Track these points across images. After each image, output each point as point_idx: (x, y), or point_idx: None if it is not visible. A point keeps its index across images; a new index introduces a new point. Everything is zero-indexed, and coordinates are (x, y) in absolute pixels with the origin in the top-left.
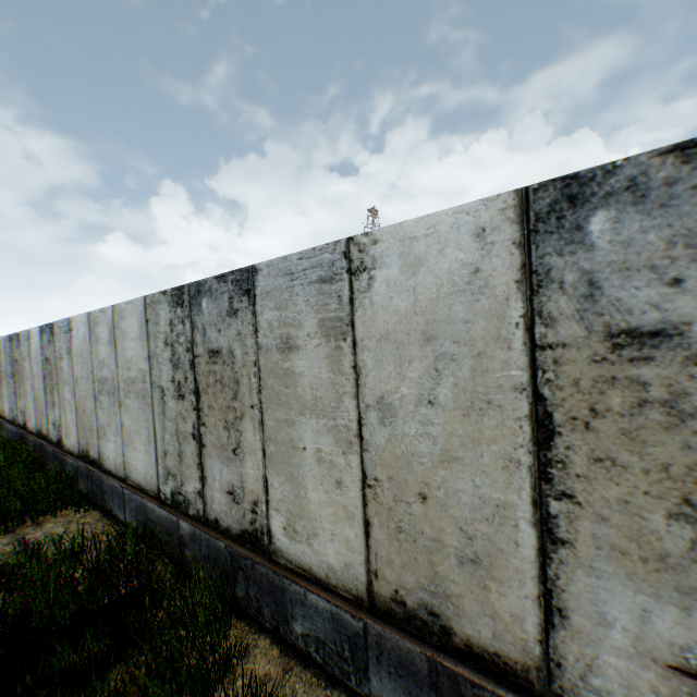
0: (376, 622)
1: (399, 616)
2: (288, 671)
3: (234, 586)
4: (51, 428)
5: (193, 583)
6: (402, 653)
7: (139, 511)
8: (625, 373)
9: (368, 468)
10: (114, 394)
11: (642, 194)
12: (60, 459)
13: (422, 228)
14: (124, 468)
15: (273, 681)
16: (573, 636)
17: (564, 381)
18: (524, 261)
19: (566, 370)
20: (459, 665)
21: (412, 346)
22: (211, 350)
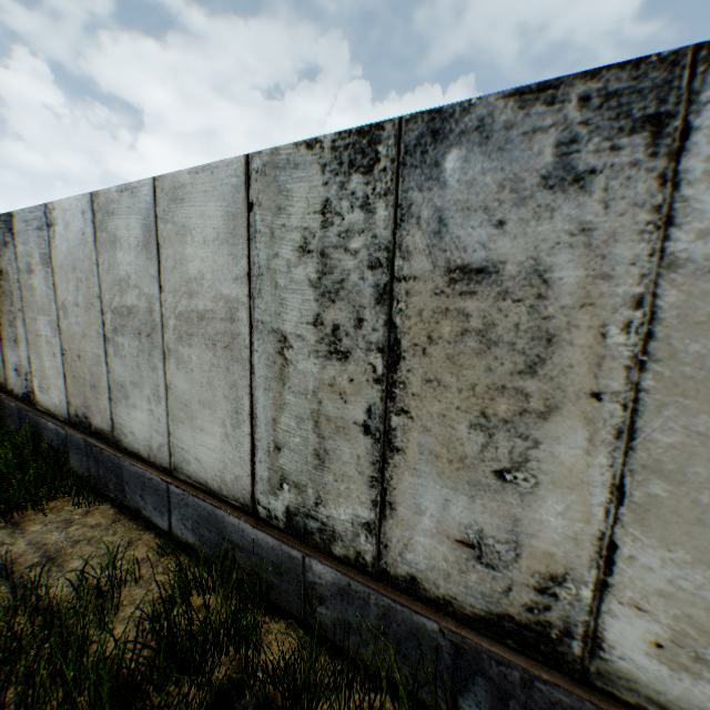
0: None
1: None
2: None
3: (455, 695)
4: (11, 375)
5: (384, 693)
6: None
7: (204, 524)
8: None
9: None
10: (150, 336)
11: None
12: (30, 420)
13: None
14: (168, 454)
15: None
16: None
17: None
18: None
19: None
20: None
21: None
22: (460, 265)
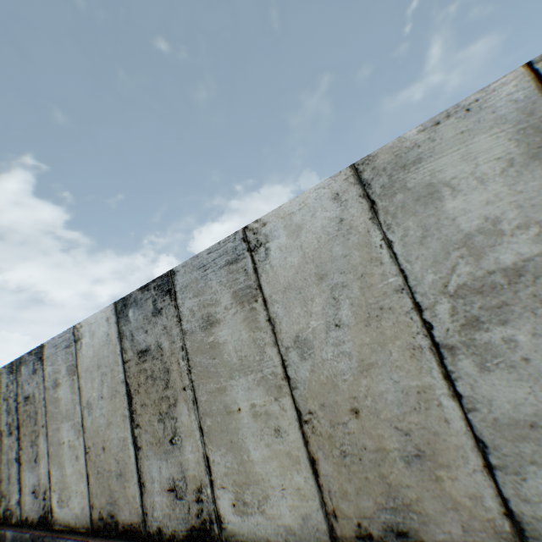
0: (94, 538)
1: (102, 528)
2: None
3: None
4: None
5: None
6: None
7: None
8: (143, 367)
9: (87, 442)
10: None
11: (137, 303)
12: None
13: (94, 319)
14: None
15: None
16: (148, 494)
17: (132, 375)
18: (118, 329)
19: (132, 370)
20: (121, 541)
21: (95, 372)
22: (26, 396)
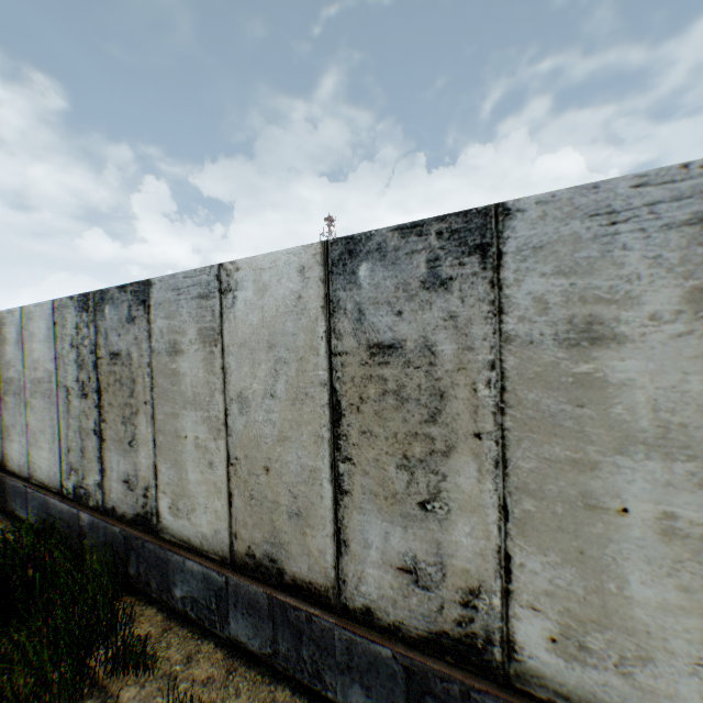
0: (234, 575)
1: (251, 567)
2: (167, 630)
3: (128, 566)
4: None
5: (87, 565)
6: (251, 596)
7: (43, 508)
8: (377, 372)
9: (231, 450)
10: (21, 395)
11: (384, 254)
12: None
13: (267, 262)
14: (29, 468)
15: (152, 638)
16: (352, 559)
17: (347, 378)
18: (326, 293)
19: (348, 371)
20: (287, 597)
21: (261, 352)
22: (113, 352)
